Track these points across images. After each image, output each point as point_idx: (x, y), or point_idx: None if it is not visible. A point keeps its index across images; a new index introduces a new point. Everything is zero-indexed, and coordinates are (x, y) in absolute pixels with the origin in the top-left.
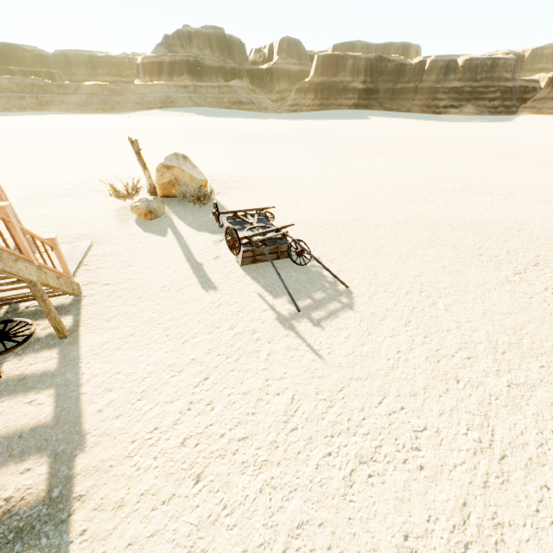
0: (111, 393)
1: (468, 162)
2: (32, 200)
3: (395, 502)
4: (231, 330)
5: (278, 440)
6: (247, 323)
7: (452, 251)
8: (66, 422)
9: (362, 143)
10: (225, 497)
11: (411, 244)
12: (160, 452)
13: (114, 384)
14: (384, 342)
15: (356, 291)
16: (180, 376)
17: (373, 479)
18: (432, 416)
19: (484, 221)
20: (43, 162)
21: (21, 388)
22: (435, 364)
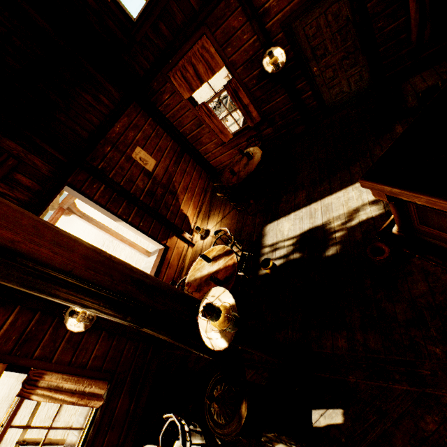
0: None
1: None
2: None
3: None
4: None
5: None
6: None
7: None
8: None
9: None
10: None
11: None
12: None
13: None
14: None
15: None
16: None
17: None
18: None
19: None
20: None
21: None
22: None
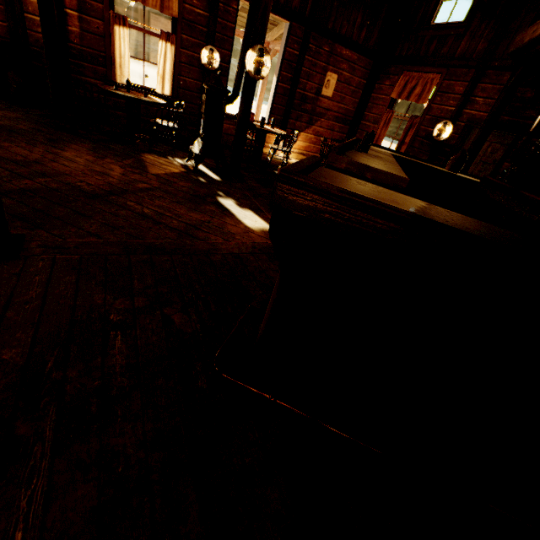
0: None
1: None
2: None
3: None
4: None
5: None
6: None
7: None
8: None
9: None
10: None
11: None
12: None
13: None
14: None
15: None
16: None
17: None
18: None
19: None
20: None
21: None
22: None
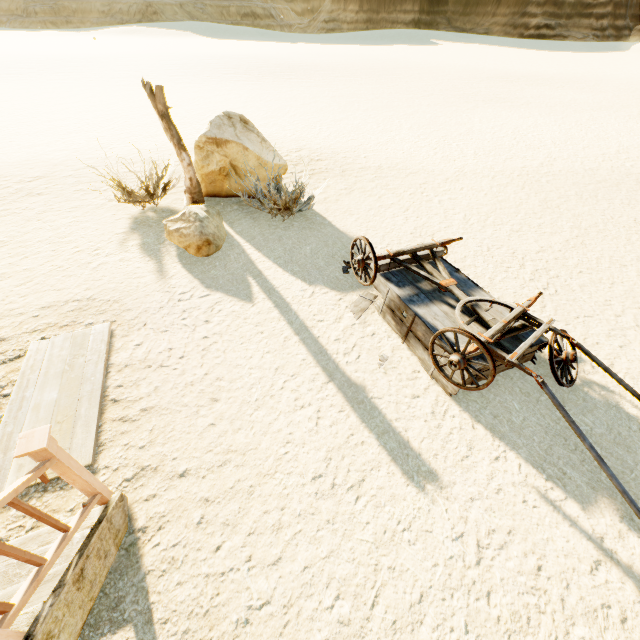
0: None
1: (635, 119)
2: None
3: None
4: None
5: None
6: (589, 630)
7: None
8: None
9: (457, 84)
10: None
11: None
12: None
13: None
14: None
15: None
16: None
17: None
18: None
19: None
20: None
21: None
22: None
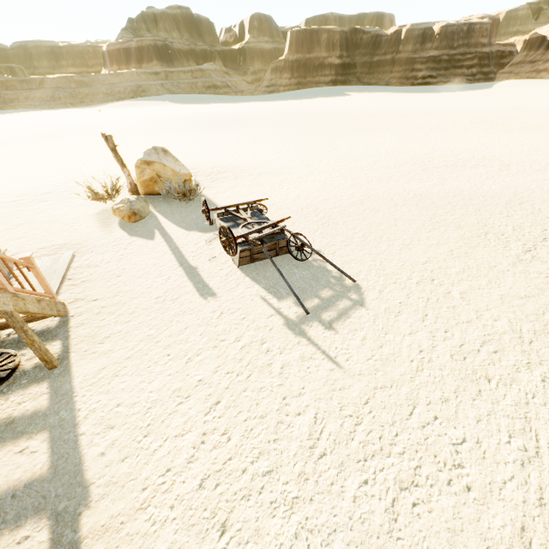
0: (113, 431)
1: (456, 133)
2: (4, 210)
3: (447, 534)
4: (237, 342)
5: (307, 470)
6: (254, 332)
7: (456, 231)
8: (66, 473)
9: (345, 121)
10: (257, 548)
11: (413, 228)
12: (176, 499)
13: (115, 420)
14: (404, 341)
15: (364, 285)
16: (188, 402)
17: (419, 509)
18: (469, 424)
19: (483, 196)
20: (13, 165)
21: (9, 434)
22: (462, 362)
